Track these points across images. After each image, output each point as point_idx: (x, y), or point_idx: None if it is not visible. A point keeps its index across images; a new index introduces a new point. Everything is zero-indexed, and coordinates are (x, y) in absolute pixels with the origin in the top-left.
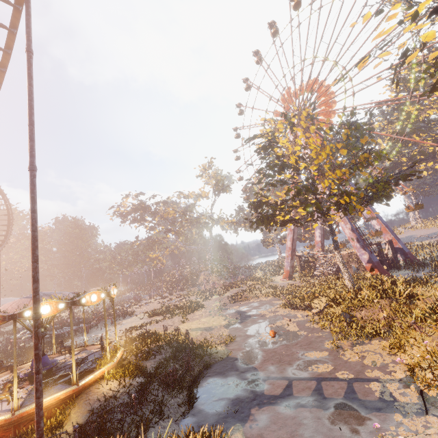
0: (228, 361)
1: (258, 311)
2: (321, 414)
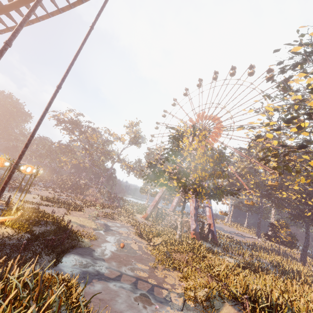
0: (88, 250)
1: (118, 229)
2: (132, 295)
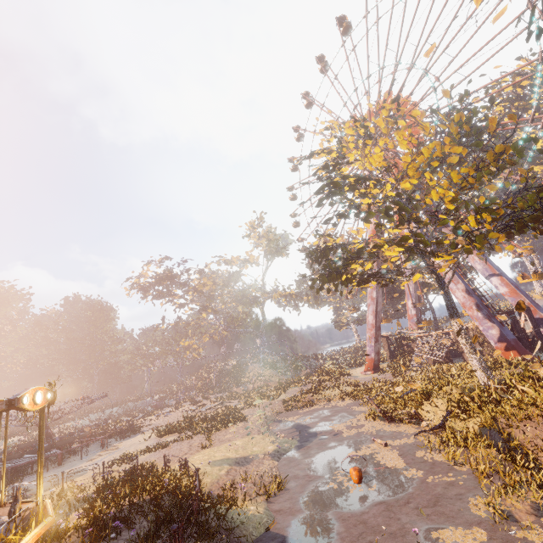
0: None
1: (329, 424)
2: None
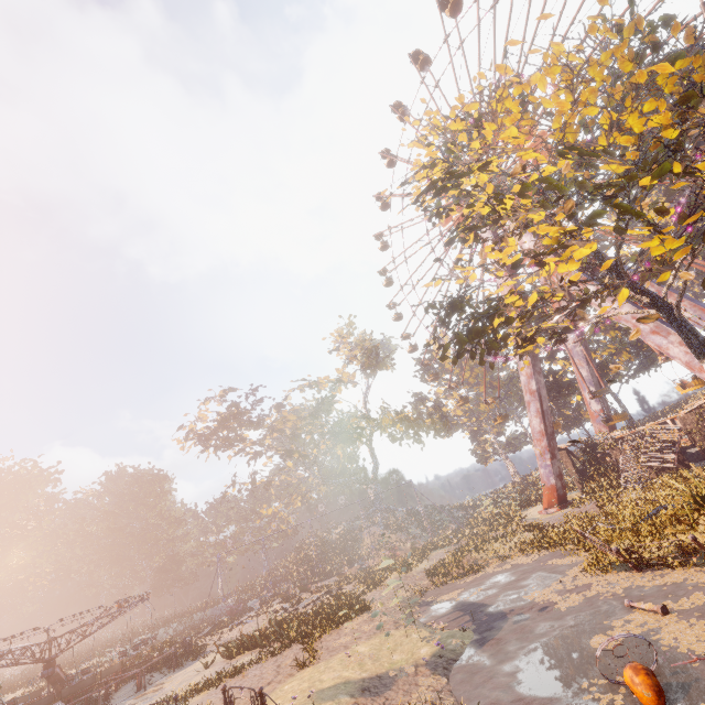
0: None
1: (521, 594)
2: None
